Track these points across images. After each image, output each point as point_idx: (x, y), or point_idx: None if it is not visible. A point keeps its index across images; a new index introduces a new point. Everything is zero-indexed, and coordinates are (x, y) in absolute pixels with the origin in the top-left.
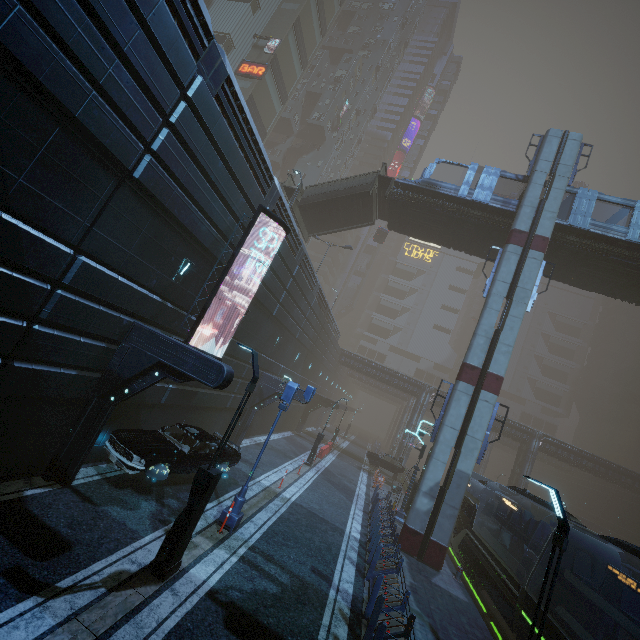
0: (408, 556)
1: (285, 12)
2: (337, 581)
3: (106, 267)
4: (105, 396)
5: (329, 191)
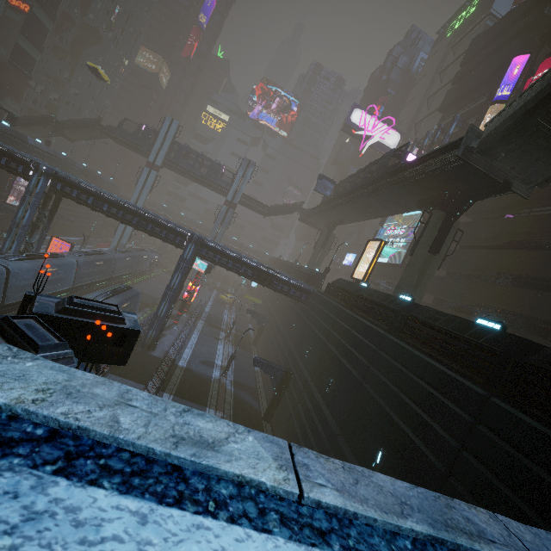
0: None
1: None
2: None
3: None
4: None
5: (75, 125)
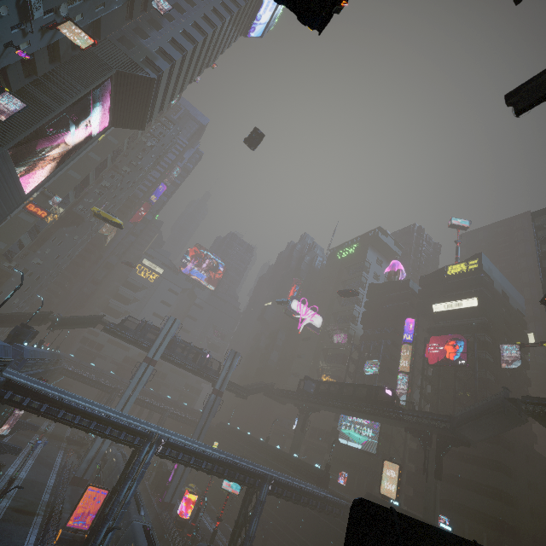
0: (73, 486)
1: (70, 177)
2: (43, 499)
3: None
4: None
5: (73, 321)
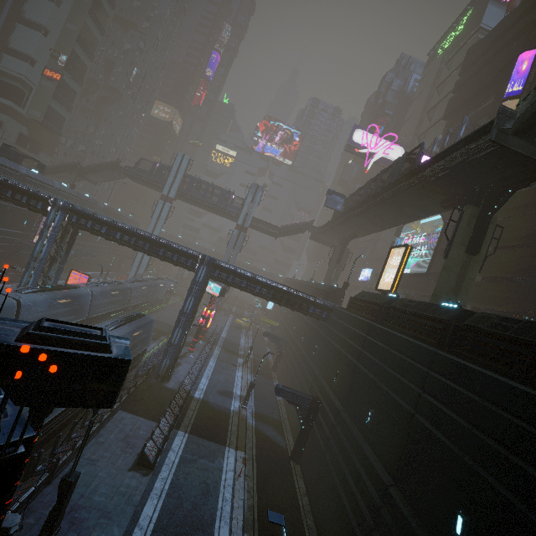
0: None
1: (69, 31)
2: None
3: (5, 228)
4: (12, 256)
5: (97, 168)
